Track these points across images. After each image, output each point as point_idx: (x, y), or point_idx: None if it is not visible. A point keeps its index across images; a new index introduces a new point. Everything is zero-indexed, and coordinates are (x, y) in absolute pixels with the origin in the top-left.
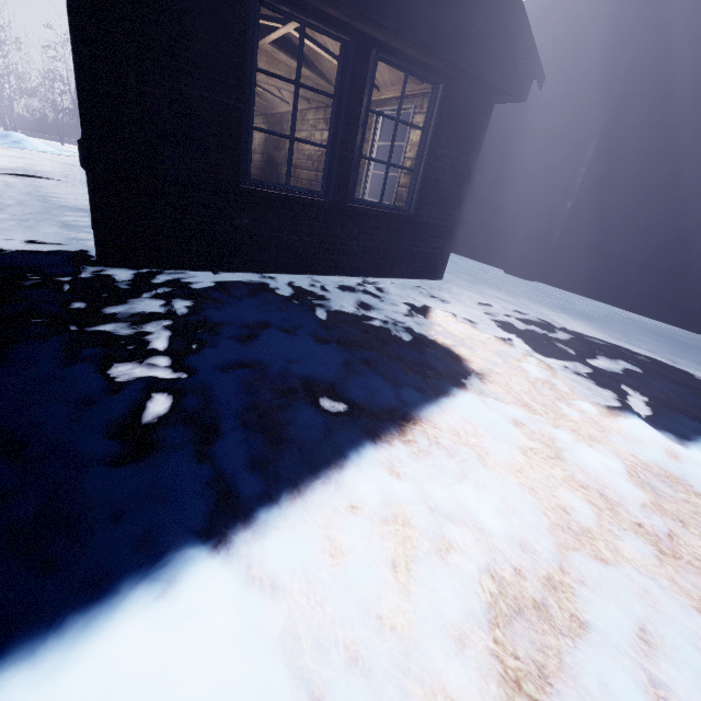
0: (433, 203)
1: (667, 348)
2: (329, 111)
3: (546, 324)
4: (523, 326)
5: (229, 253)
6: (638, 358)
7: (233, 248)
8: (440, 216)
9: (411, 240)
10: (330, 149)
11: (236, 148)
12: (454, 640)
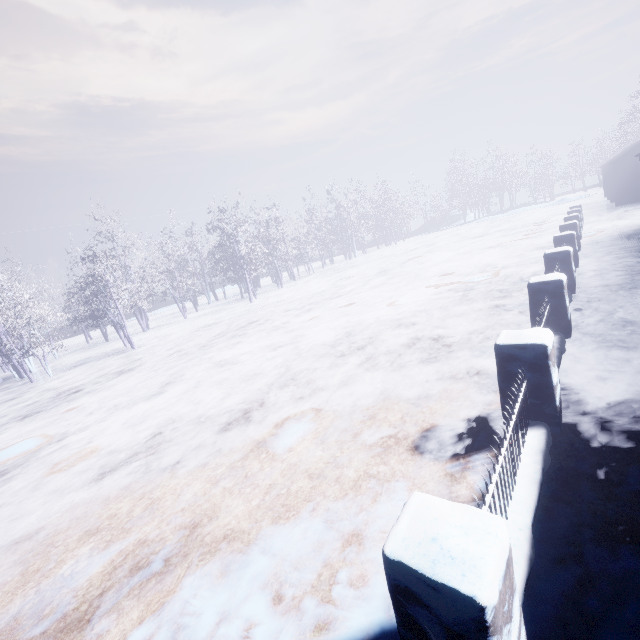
0: None
1: None
2: None
3: None
4: None
5: None
6: None
7: None
8: None
9: None
10: None
11: None
12: None
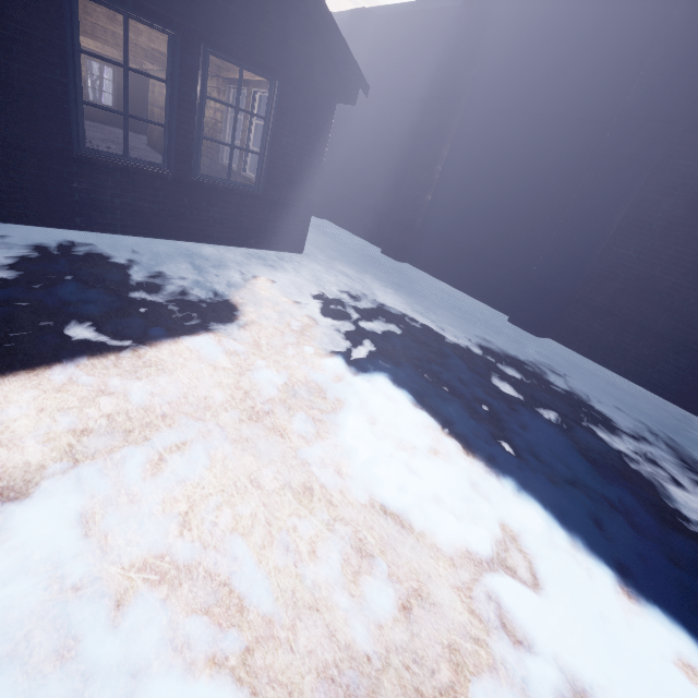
0: (283, 184)
1: (454, 321)
2: (220, 81)
3: (360, 295)
4: (335, 295)
5: (70, 213)
6: (412, 325)
7: (74, 208)
8: (292, 197)
9: (264, 216)
10: (168, 128)
11: (65, 119)
12: (49, 437)
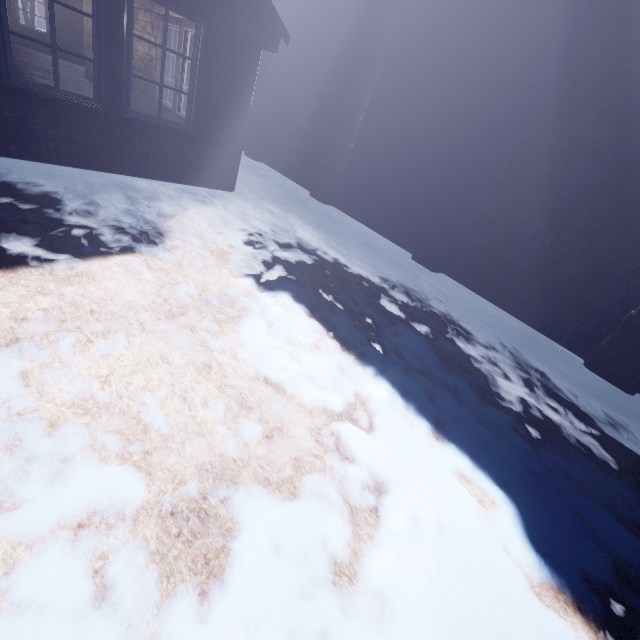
0: (212, 125)
1: (362, 255)
2: (154, 16)
3: (281, 231)
4: (258, 229)
5: (4, 140)
6: (323, 256)
7: (7, 136)
8: (221, 137)
9: (195, 154)
10: (97, 63)
11: None
12: None
